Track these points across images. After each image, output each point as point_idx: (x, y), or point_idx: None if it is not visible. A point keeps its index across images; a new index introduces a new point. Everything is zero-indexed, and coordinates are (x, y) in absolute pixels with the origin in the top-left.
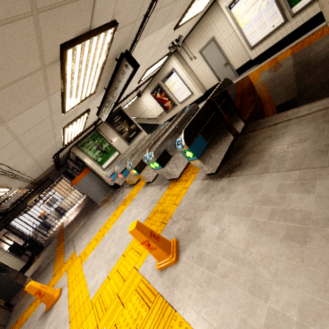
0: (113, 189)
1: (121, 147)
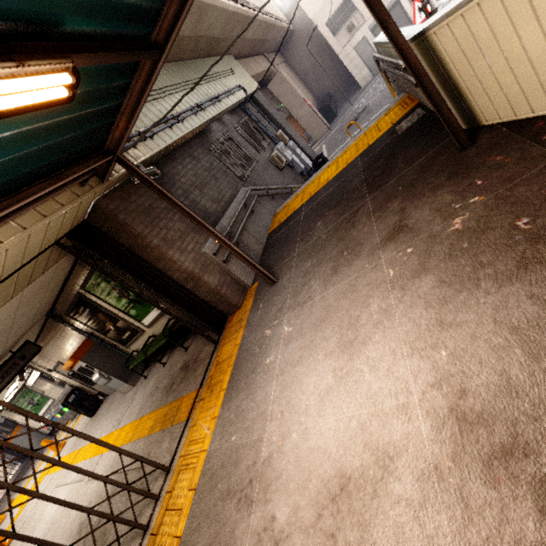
0: (50, 436)
1: (55, 393)
